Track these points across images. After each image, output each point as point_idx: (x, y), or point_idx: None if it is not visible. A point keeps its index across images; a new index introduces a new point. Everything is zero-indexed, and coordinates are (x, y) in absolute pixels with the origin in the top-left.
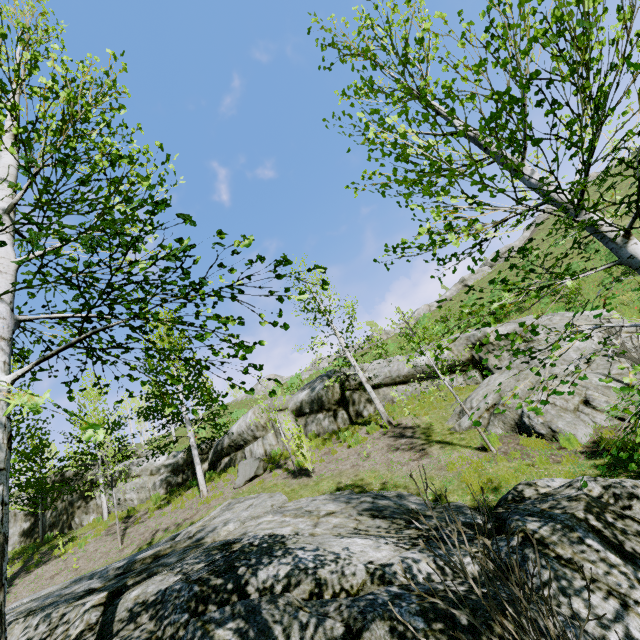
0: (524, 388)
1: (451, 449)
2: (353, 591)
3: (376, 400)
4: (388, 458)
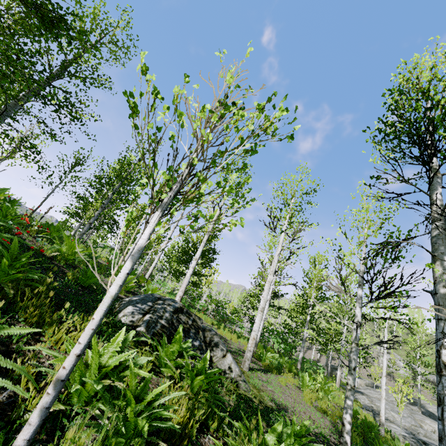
0: None
1: None
2: None
3: None
4: None
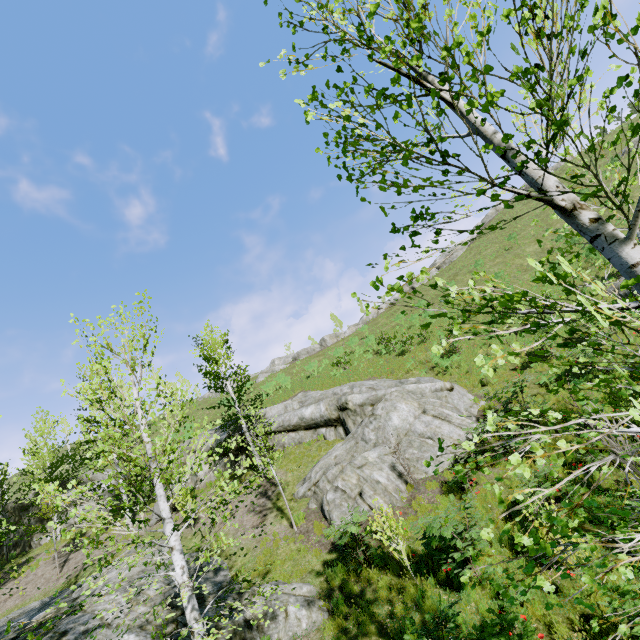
0: (335, 472)
1: (279, 519)
2: None
3: (257, 457)
4: (242, 520)
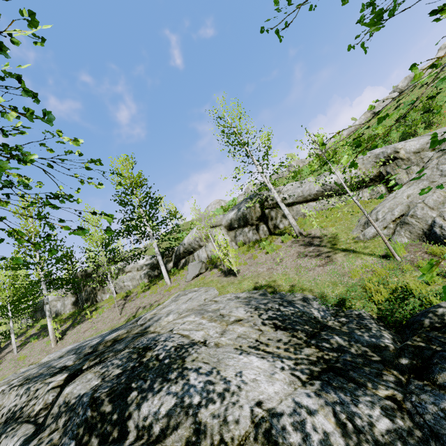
0: (437, 199)
1: (355, 257)
2: (233, 445)
3: (289, 216)
4: (297, 263)
